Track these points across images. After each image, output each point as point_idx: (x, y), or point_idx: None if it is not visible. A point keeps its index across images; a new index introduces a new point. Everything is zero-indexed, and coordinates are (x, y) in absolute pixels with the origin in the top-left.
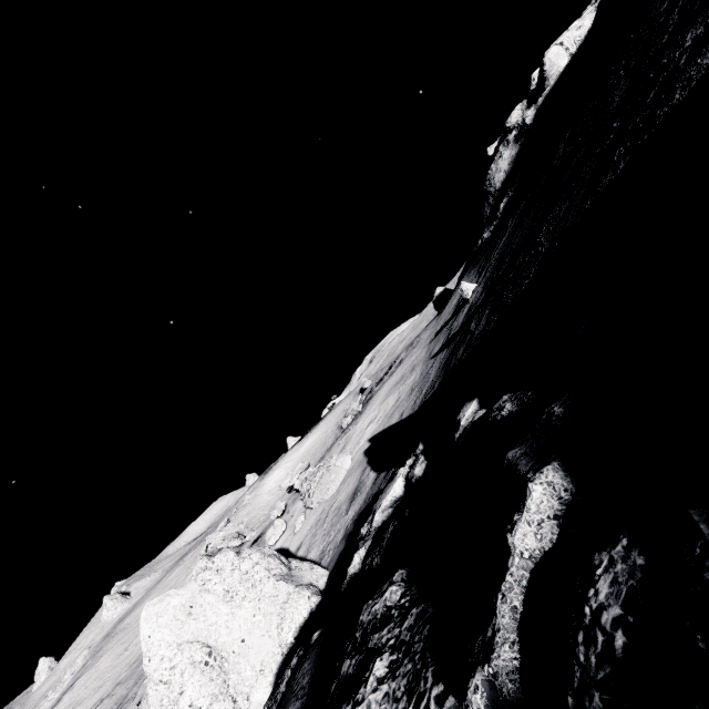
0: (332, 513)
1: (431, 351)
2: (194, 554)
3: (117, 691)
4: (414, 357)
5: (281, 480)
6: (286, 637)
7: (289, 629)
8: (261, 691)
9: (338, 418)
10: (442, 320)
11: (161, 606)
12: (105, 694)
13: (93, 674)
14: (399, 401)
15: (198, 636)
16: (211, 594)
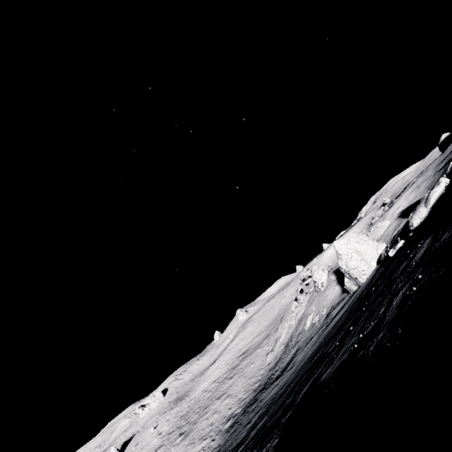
0: (383, 238)
1: (437, 170)
2: (280, 294)
3: (263, 333)
4: (425, 176)
5: (333, 253)
6: (379, 253)
7: (380, 251)
8: (373, 263)
9: (367, 221)
10: (445, 154)
11: (339, 242)
12: (256, 335)
13: (246, 331)
14: (416, 195)
15: (352, 248)
16: (352, 241)
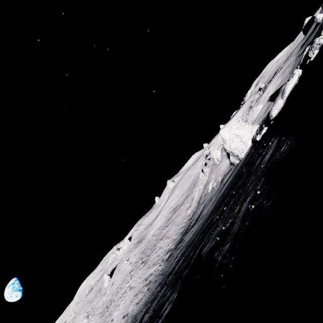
0: (258, 119)
1: (298, 55)
2: (193, 166)
3: (185, 194)
4: (289, 62)
5: None
6: (253, 134)
7: (254, 132)
8: (249, 142)
9: (248, 105)
10: (305, 38)
11: (223, 130)
12: (181, 196)
13: (174, 195)
14: (282, 80)
15: (233, 134)
16: (233, 128)
